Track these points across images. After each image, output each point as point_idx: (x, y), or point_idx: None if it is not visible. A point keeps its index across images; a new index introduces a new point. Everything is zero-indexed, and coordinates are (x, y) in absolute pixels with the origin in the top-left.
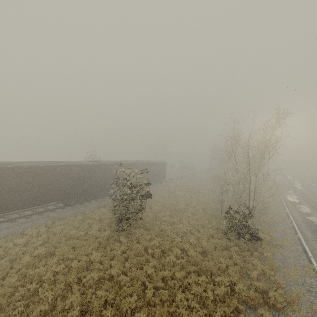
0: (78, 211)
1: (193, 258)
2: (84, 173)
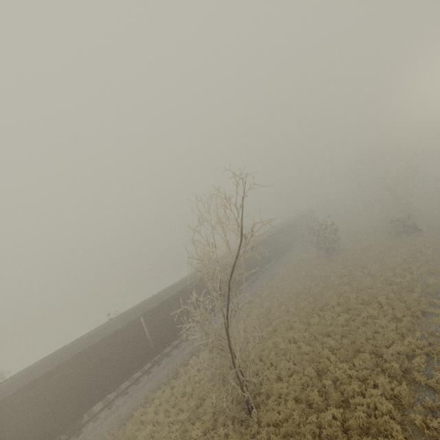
0: (287, 261)
1: (382, 249)
2: (278, 236)
